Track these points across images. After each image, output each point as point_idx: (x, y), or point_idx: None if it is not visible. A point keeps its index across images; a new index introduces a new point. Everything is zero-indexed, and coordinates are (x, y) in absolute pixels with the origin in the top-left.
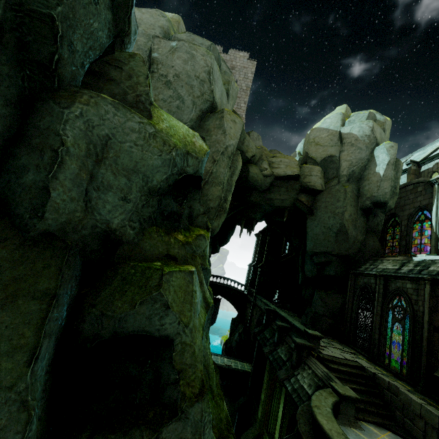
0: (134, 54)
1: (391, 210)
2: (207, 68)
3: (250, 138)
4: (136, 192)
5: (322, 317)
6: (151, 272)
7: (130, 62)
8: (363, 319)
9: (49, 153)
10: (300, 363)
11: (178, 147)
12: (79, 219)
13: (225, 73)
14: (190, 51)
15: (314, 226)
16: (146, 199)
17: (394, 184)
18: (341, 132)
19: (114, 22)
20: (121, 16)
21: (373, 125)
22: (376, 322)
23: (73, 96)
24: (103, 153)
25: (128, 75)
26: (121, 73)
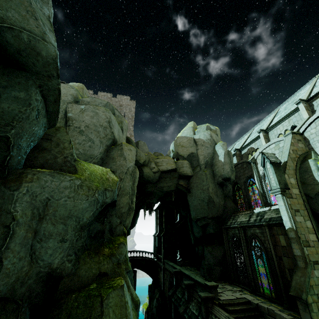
0: (59, 128)
1: (234, 181)
2: (107, 119)
3: (139, 145)
4: (71, 232)
5: (214, 267)
6: (92, 301)
7: (57, 134)
8: (239, 261)
9: (2, 230)
10: (208, 314)
11: (99, 188)
12: (25, 272)
13: (118, 116)
14: (94, 110)
15: (193, 200)
16: (79, 233)
17: (231, 165)
18: (194, 138)
19: (48, 122)
20: (53, 118)
21: (210, 133)
22: (247, 261)
23: (19, 178)
24: (45, 211)
25: (56, 144)
26: (50, 143)
